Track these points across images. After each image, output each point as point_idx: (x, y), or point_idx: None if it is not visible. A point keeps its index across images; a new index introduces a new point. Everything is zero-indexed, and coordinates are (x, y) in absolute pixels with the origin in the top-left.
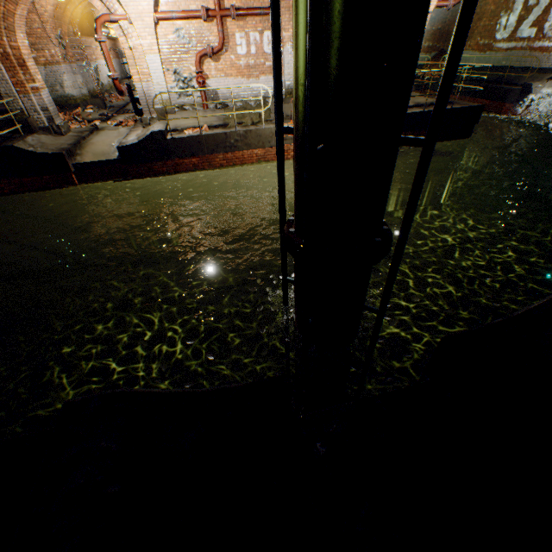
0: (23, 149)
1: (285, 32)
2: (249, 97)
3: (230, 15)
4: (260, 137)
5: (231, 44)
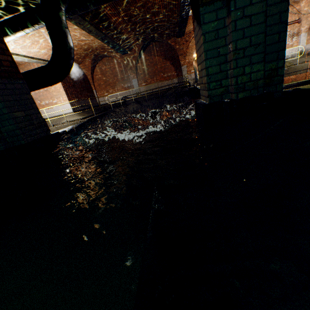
0: (196, 88)
1: (302, 28)
2: None
3: None
4: (294, 70)
5: None
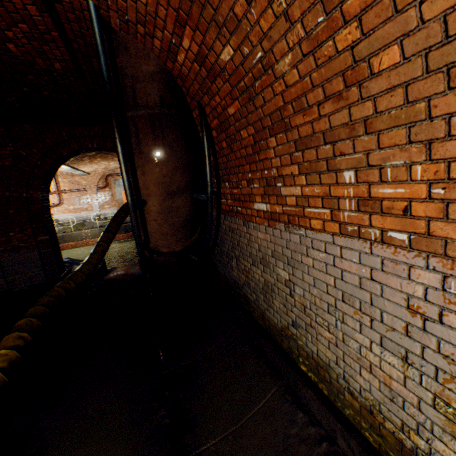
0: None
1: (91, 196)
2: (77, 220)
3: (64, 192)
4: (72, 237)
5: (66, 201)
